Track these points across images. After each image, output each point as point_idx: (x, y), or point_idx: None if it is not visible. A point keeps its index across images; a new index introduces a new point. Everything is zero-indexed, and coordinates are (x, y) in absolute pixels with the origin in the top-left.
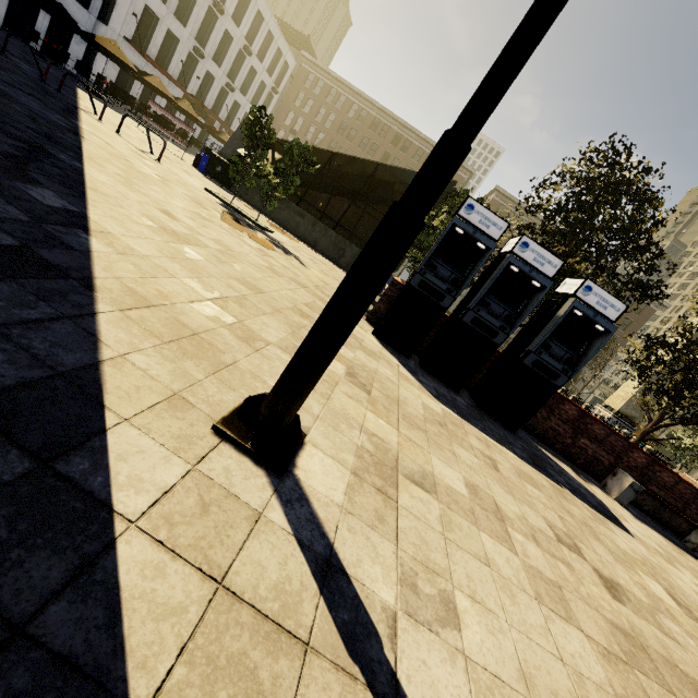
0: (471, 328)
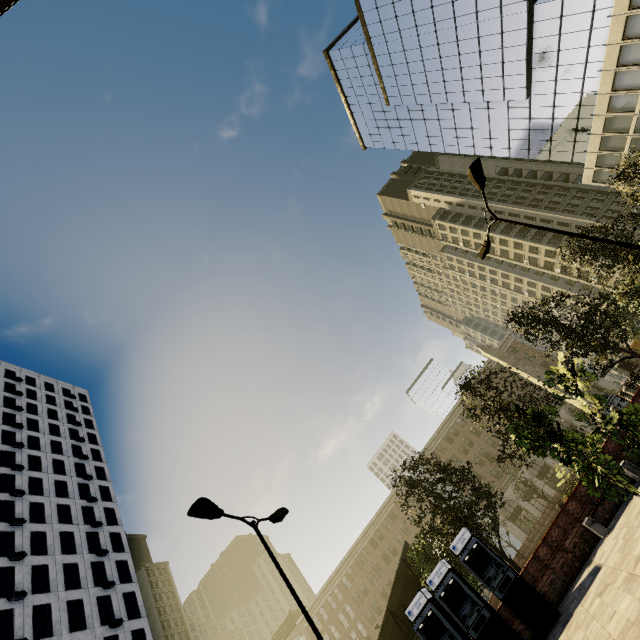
0: (481, 633)
